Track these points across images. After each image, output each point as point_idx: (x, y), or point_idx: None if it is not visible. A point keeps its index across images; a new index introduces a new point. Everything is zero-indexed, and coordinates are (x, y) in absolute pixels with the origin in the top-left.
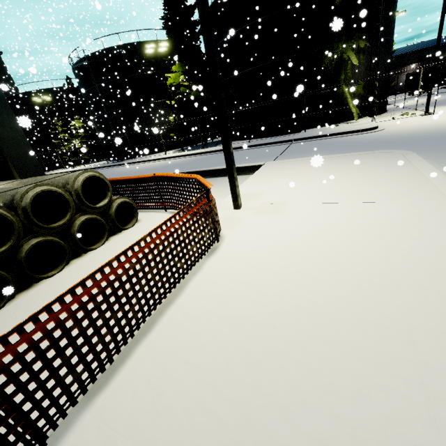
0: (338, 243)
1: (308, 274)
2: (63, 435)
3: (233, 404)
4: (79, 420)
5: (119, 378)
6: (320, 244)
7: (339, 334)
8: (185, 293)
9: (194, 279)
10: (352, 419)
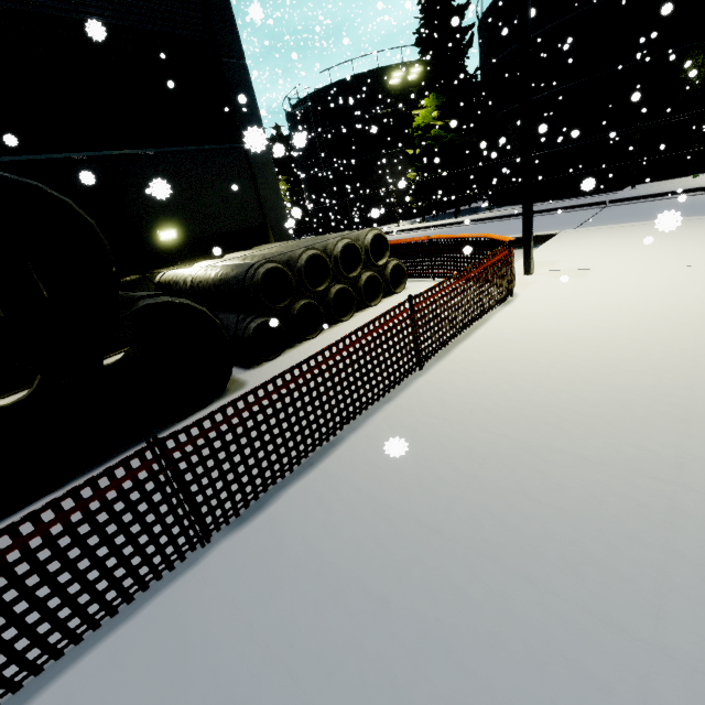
0: (650, 294)
1: (612, 312)
2: (431, 367)
3: (546, 358)
4: (437, 363)
5: (455, 353)
6: (629, 295)
7: (634, 336)
8: (488, 323)
9: (494, 316)
10: (633, 360)
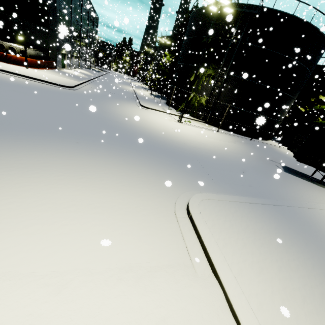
0: None
1: None
2: None
3: None
4: None
5: None
6: None
7: None
8: None
9: None
10: None
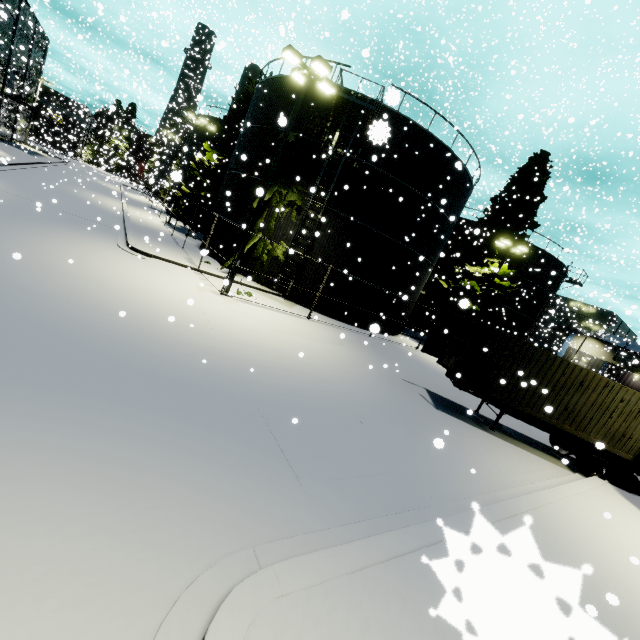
0: None
1: None
2: None
3: None
4: None
5: None
6: None
7: None
8: None
9: None
10: None
